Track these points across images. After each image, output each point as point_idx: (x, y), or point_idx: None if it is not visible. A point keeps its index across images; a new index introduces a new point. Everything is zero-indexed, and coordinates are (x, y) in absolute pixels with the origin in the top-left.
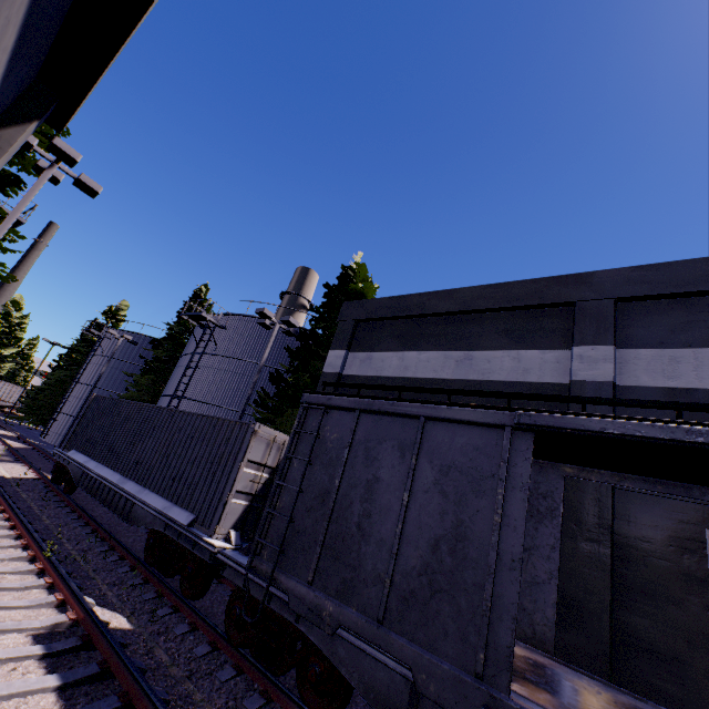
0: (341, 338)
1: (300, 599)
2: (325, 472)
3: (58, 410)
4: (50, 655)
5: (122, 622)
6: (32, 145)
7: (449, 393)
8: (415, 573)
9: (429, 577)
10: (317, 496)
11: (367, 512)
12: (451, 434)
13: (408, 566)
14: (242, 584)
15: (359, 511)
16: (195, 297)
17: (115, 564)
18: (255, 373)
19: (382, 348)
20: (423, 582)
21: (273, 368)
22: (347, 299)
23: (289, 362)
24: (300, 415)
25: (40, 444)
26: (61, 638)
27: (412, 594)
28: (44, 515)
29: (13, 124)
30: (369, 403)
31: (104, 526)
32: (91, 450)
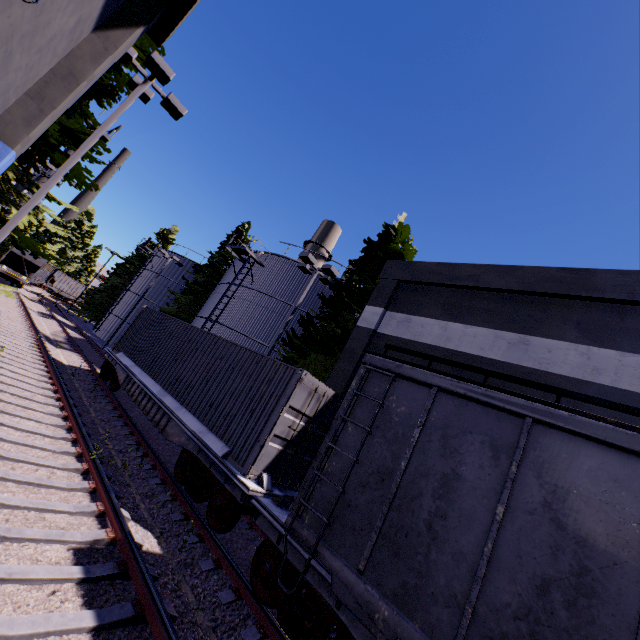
0: (380, 295)
1: (347, 587)
2: (386, 447)
3: (109, 311)
4: (88, 580)
5: (153, 543)
6: (131, 58)
7: (558, 393)
8: (510, 613)
9: (531, 627)
10: (375, 473)
11: (441, 511)
12: (572, 450)
13: (498, 600)
14: (275, 540)
15: (430, 507)
16: (237, 232)
17: (148, 473)
18: (289, 314)
19: (423, 313)
20: (521, 629)
21: (300, 310)
22: (386, 257)
23: (319, 308)
24: (362, 377)
25: (92, 337)
26: (99, 558)
27: (504, 639)
28: (91, 408)
29: (121, 26)
30: (452, 383)
31: (140, 431)
32: (137, 356)
